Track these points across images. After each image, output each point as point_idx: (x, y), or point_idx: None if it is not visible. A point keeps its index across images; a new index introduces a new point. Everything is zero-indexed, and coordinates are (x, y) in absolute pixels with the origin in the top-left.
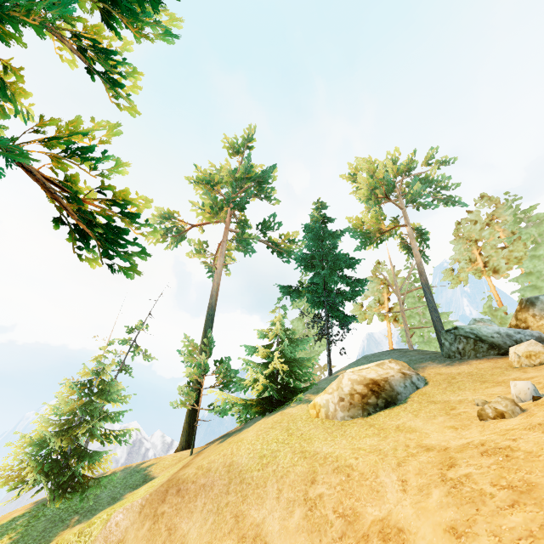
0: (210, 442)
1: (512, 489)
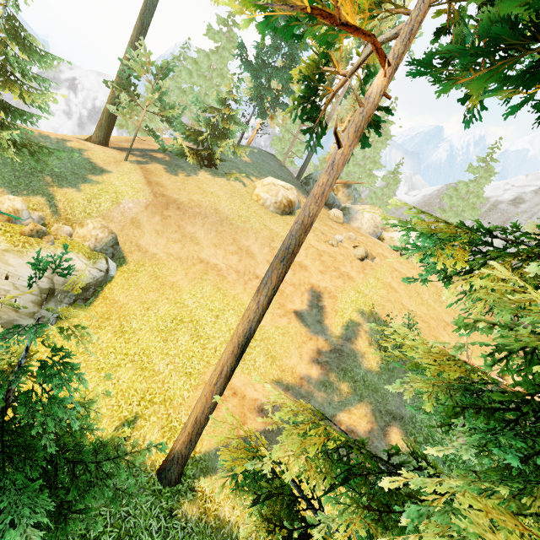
0: (123, 148)
1: (335, 268)
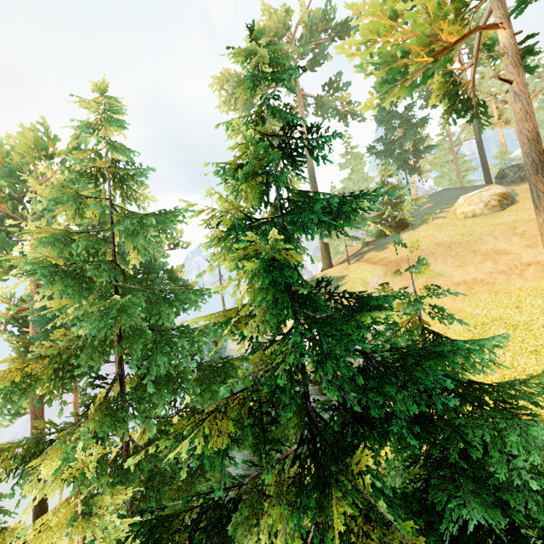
0: (341, 262)
1: None
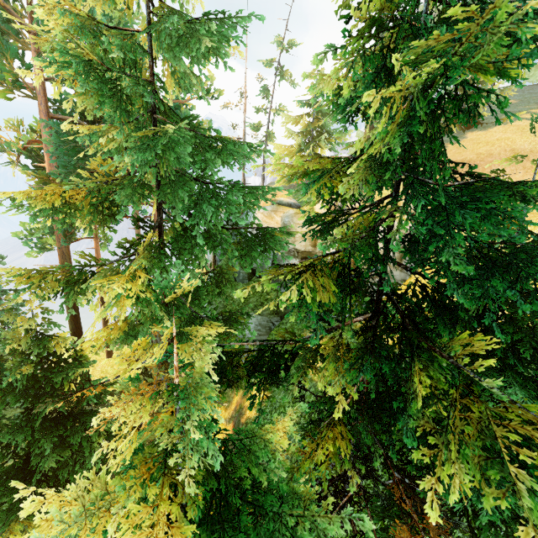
0: None
1: None
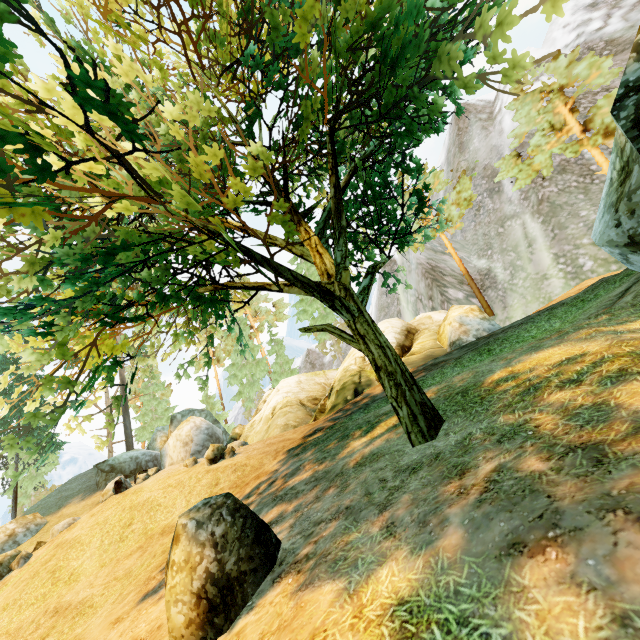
0: None
1: None
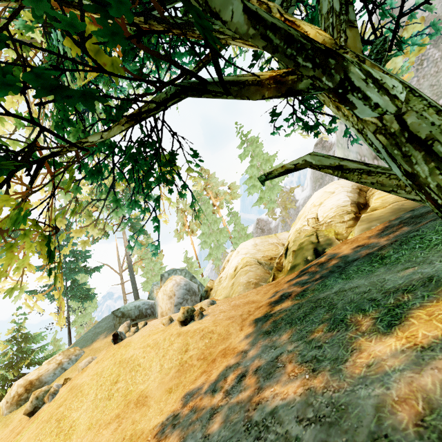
0: None
1: None
